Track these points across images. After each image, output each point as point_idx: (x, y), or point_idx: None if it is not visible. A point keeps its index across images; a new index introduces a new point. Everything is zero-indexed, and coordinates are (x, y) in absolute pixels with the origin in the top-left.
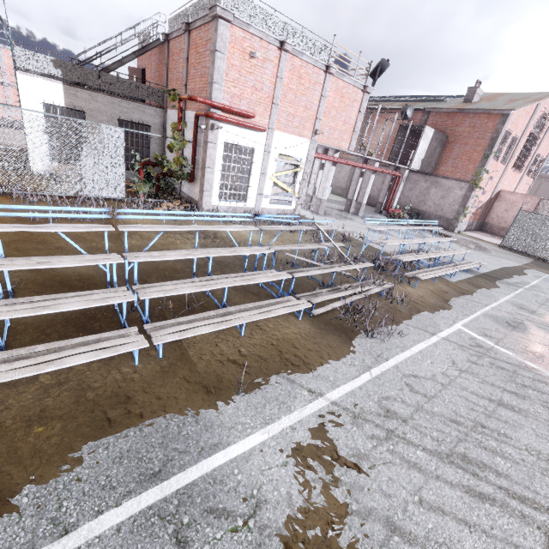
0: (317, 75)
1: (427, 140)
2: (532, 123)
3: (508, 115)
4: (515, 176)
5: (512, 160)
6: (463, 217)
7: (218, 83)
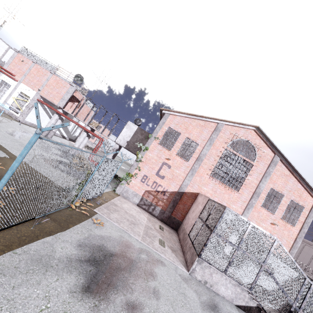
0: (47, 73)
1: (131, 130)
2: (222, 140)
3: (164, 114)
4: (230, 193)
5: (205, 166)
6: (131, 185)
7: (7, 64)
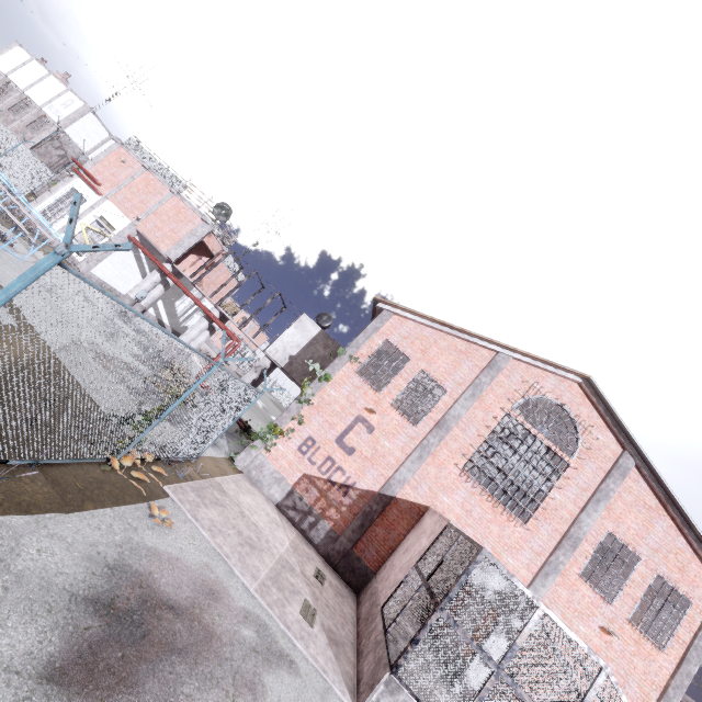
0: (164, 190)
1: (306, 334)
2: (501, 391)
3: (381, 312)
4: (505, 523)
5: (454, 444)
6: (274, 454)
7: (94, 162)
